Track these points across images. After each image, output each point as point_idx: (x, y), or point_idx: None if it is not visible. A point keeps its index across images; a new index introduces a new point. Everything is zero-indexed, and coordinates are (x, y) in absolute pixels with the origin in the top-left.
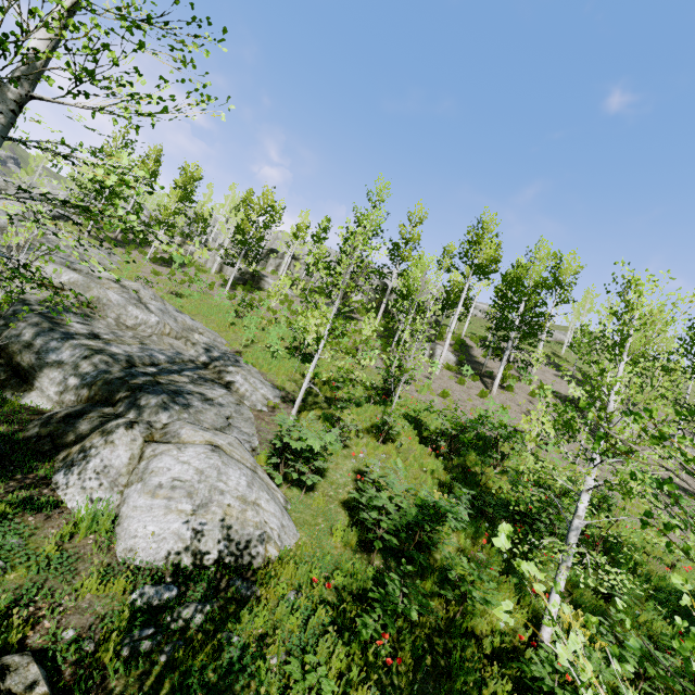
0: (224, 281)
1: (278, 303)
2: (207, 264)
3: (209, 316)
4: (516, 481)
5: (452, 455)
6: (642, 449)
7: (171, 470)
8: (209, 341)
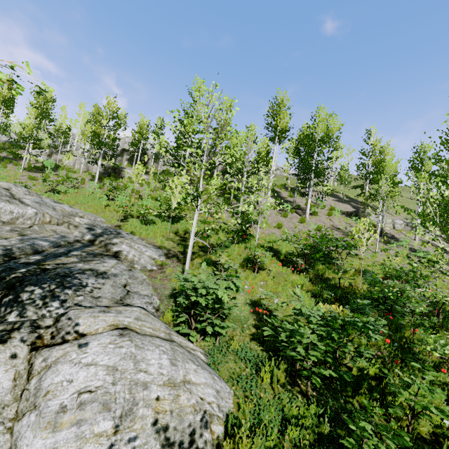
0: (92, 177)
1: (138, 185)
2: (75, 166)
3: (85, 203)
4: (374, 279)
5: (309, 269)
6: (399, 235)
7: (73, 382)
8: (89, 222)
